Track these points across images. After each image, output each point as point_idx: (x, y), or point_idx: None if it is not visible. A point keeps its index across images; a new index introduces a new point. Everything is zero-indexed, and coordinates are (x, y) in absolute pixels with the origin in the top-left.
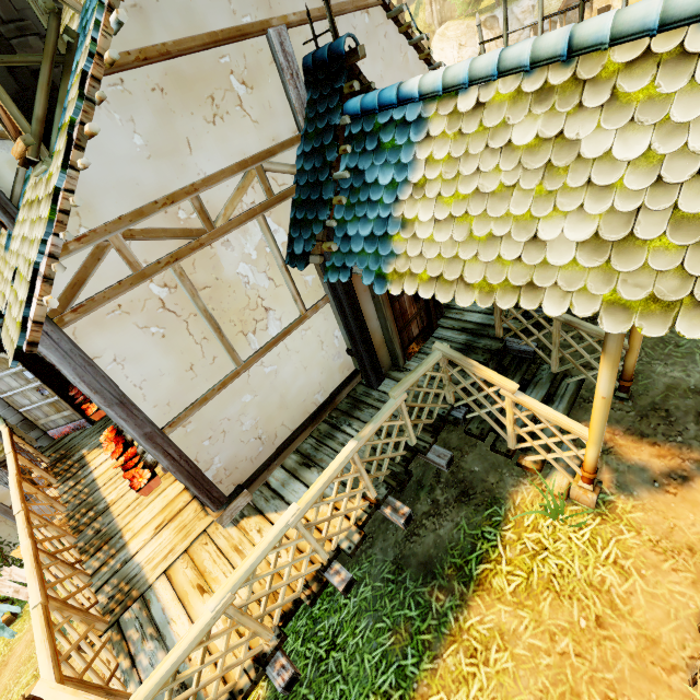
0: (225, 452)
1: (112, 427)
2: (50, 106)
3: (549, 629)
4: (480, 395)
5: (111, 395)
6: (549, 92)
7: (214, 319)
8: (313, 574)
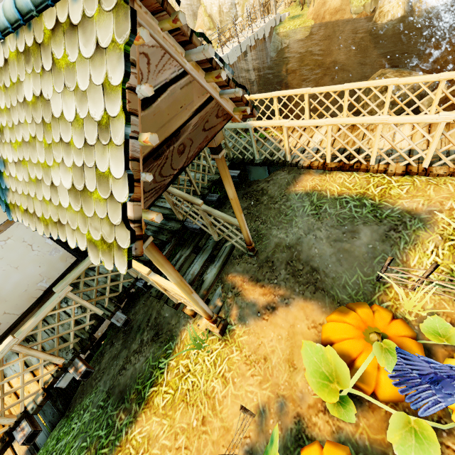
0: None
1: None
2: None
3: (176, 431)
4: (140, 274)
5: None
6: (29, 53)
7: None
8: (1, 436)
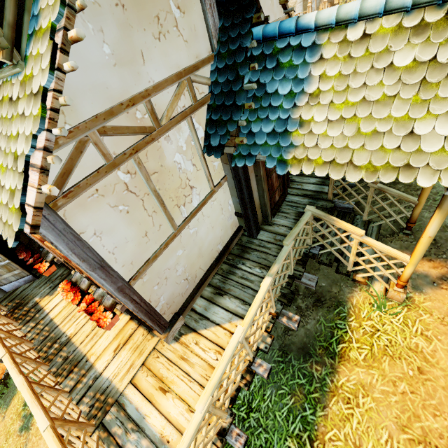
0: (167, 292)
1: (65, 280)
2: (17, 13)
3: (391, 379)
4: (334, 238)
5: (94, 261)
6: (425, 27)
7: (160, 197)
8: (245, 369)
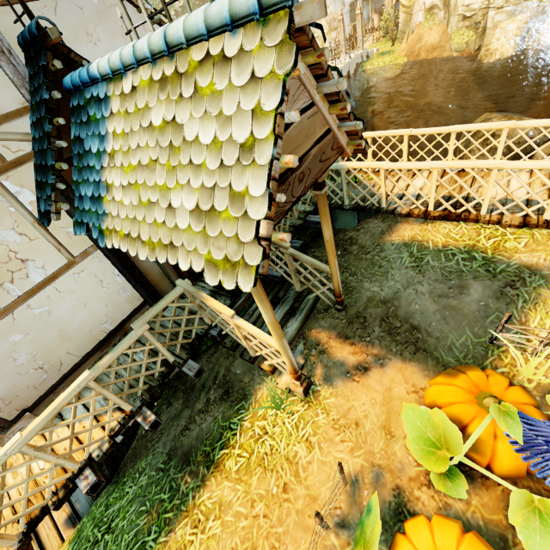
0: None
1: None
2: None
3: (252, 497)
4: (219, 318)
5: None
6: (166, 81)
7: None
8: (63, 482)
